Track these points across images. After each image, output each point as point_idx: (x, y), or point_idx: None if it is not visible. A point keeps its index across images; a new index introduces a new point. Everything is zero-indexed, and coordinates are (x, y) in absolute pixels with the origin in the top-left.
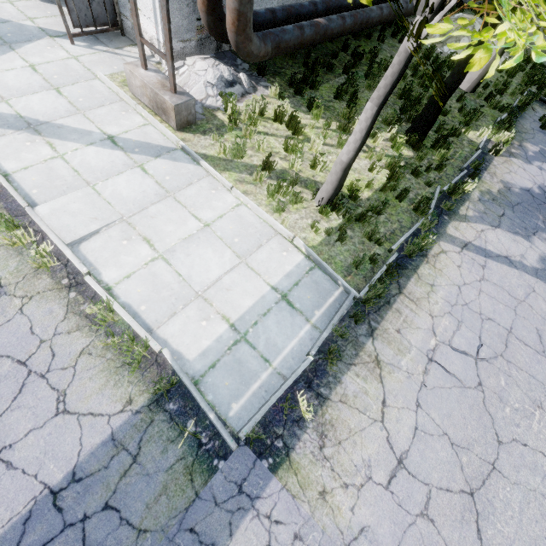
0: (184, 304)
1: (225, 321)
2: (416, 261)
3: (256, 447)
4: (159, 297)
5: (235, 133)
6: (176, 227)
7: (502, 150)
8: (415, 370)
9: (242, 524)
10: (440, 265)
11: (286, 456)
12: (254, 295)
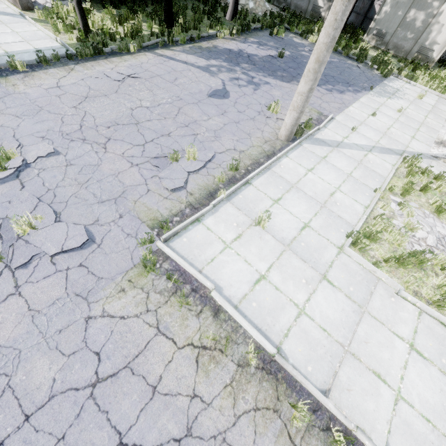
0: None
1: (4, 51)
2: (125, 54)
3: None
4: None
5: (55, 15)
6: None
7: (222, 34)
8: (90, 74)
9: None
10: (138, 57)
11: (5, 77)
12: (24, 49)
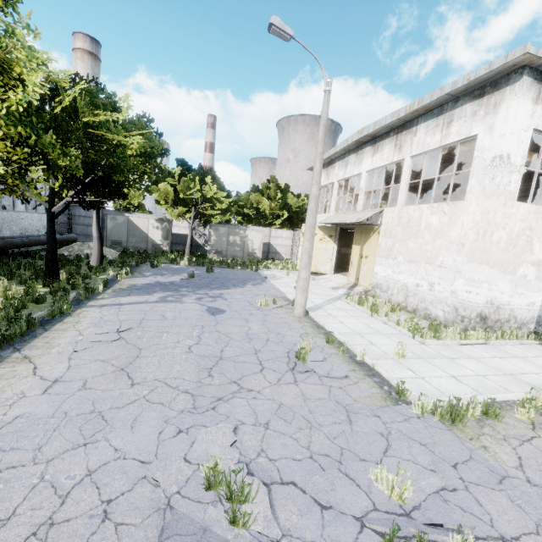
0: None
1: None
2: (61, 318)
3: None
4: None
5: None
6: None
7: (123, 275)
8: (66, 350)
9: None
10: (84, 315)
11: None
12: None
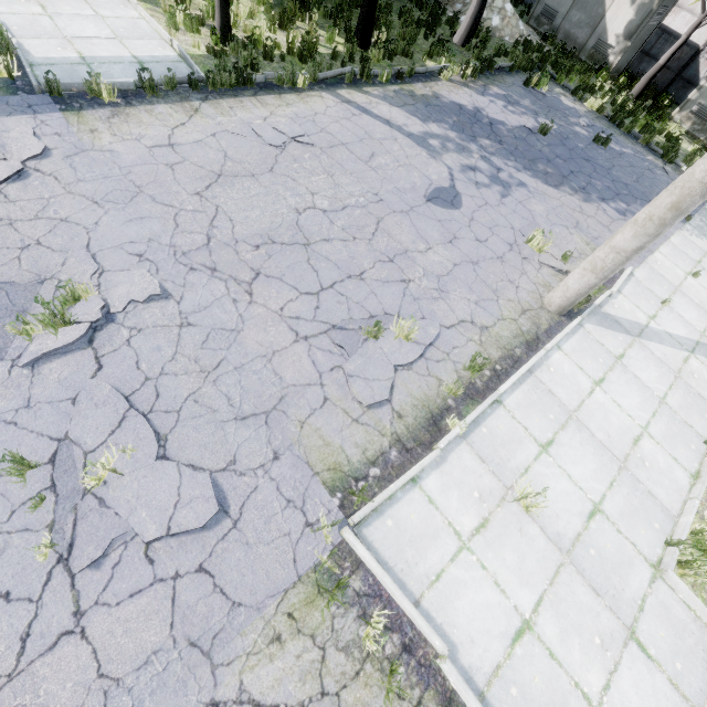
0: (50, 38)
1: (79, 54)
2: (287, 91)
3: (57, 100)
4: (32, 29)
5: None
6: (73, 9)
7: (449, 74)
8: (228, 125)
9: (20, 116)
10: (309, 100)
11: (77, 110)
12: (114, 54)
